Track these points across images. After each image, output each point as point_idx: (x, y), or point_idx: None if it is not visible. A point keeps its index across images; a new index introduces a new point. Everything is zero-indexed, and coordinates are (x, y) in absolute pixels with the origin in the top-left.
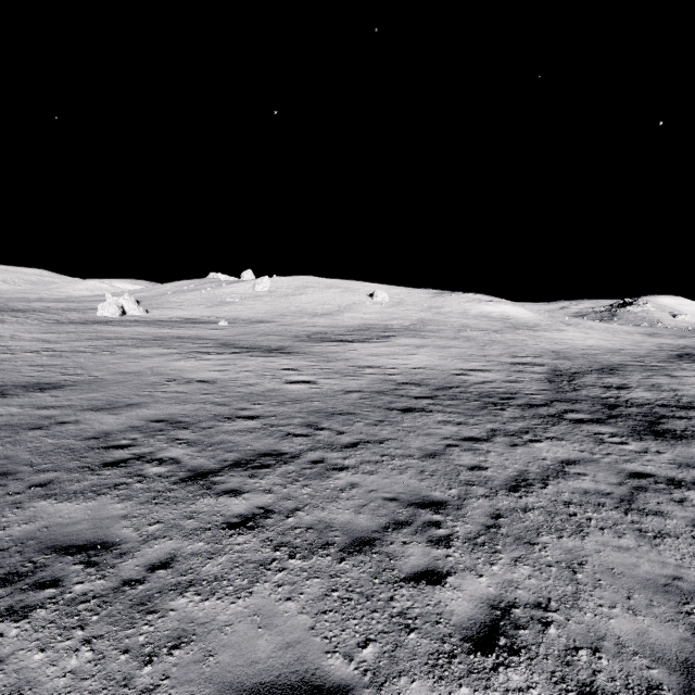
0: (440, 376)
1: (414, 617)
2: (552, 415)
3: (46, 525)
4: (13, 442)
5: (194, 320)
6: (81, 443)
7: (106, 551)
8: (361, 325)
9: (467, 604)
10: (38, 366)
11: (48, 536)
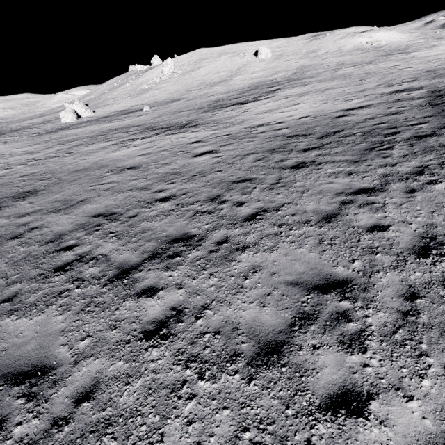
0: (323, 122)
1: None
2: (444, 145)
3: (5, 347)
4: None
5: (126, 111)
6: (42, 248)
7: (44, 378)
8: (250, 85)
9: None
10: (24, 176)
11: (4, 362)
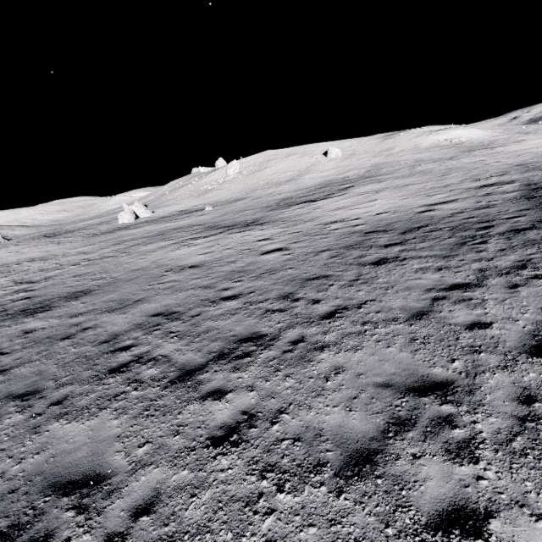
0: (405, 217)
1: None
2: None
3: (53, 453)
4: (47, 355)
5: (187, 211)
6: (95, 349)
7: (97, 488)
8: (320, 183)
9: None
10: (77, 276)
11: (52, 470)
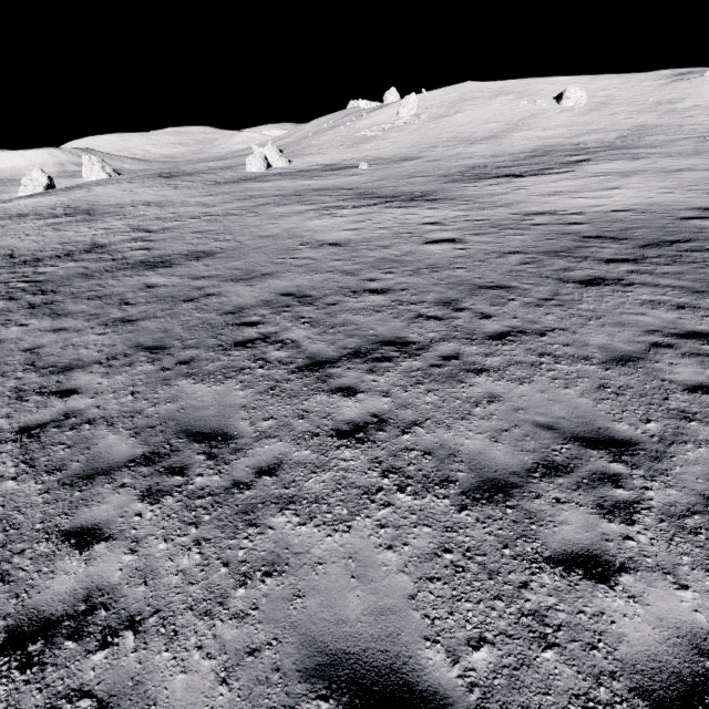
0: (656, 222)
1: (555, 625)
2: None
3: (183, 406)
4: (171, 315)
5: (334, 167)
6: (220, 318)
7: (225, 444)
8: (536, 148)
9: (650, 631)
10: (198, 233)
11: (183, 419)
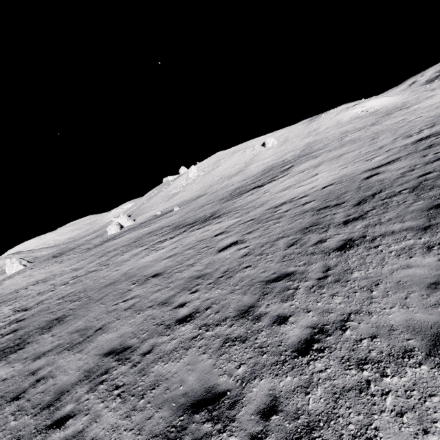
0: (352, 186)
1: None
2: None
3: None
4: None
5: (160, 214)
6: (33, 422)
7: None
8: (264, 169)
9: None
10: (61, 298)
11: None
